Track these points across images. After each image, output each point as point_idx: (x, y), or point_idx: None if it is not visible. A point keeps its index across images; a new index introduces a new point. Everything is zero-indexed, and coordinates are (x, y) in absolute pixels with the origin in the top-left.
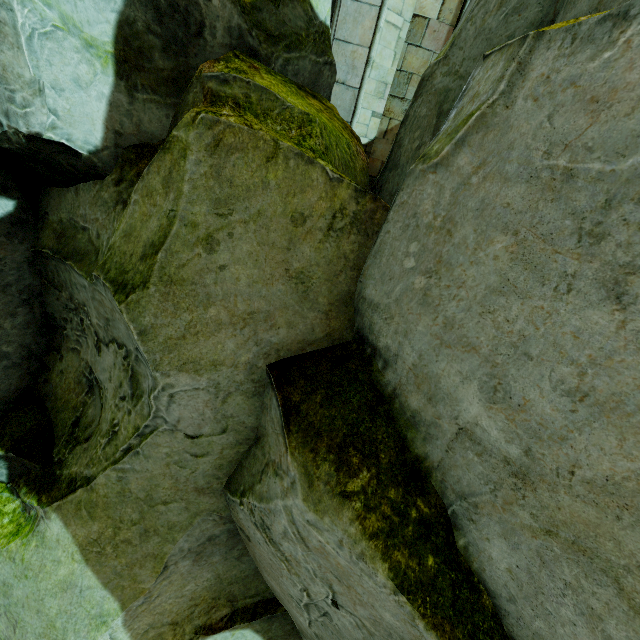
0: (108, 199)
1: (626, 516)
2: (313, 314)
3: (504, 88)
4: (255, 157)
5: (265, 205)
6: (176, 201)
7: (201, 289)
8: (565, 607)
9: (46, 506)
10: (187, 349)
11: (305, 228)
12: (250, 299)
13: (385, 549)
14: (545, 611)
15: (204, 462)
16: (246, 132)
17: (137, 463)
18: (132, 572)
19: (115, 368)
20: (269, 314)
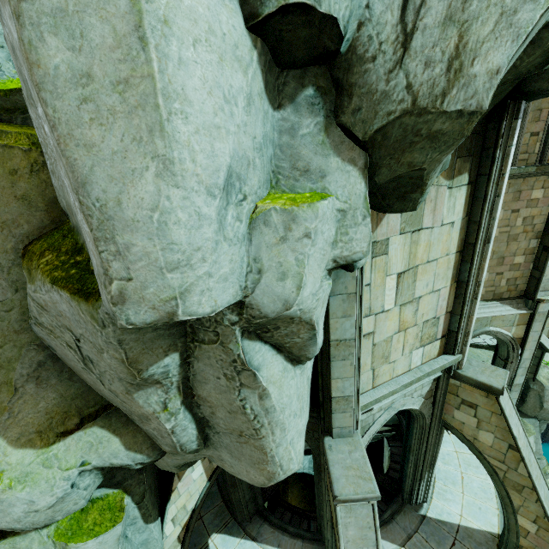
0: None
1: None
2: (39, 213)
3: None
4: None
5: None
6: None
7: None
8: None
9: None
10: None
11: (18, 175)
12: (1, 216)
13: (49, 274)
14: None
15: (13, 313)
16: None
17: None
18: None
19: None
20: (14, 220)
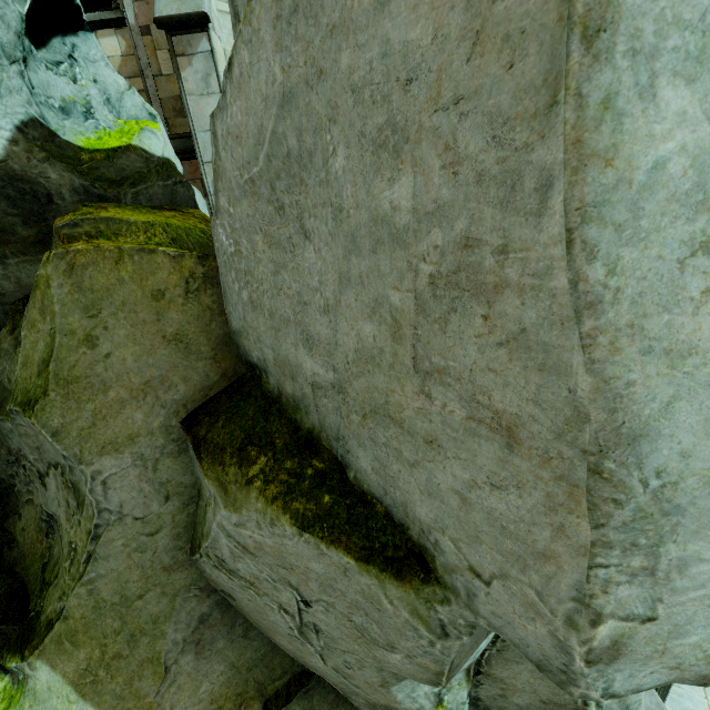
0: (8, 348)
1: (369, 367)
2: (202, 363)
3: (215, 150)
4: (106, 265)
5: (126, 295)
6: (53, 321)
7: (95, 379)
8: (393, 464)
9: (29, 657)
10: (101, 434)
11: (166, 300)
12: (141, 371)
13: (284, 505)
14: (393, 479)
15: (161, 537)
16: (93, 251)
17: (100, 567)
18: (133, 689)
19: (59, 490)
20: (163, 378)
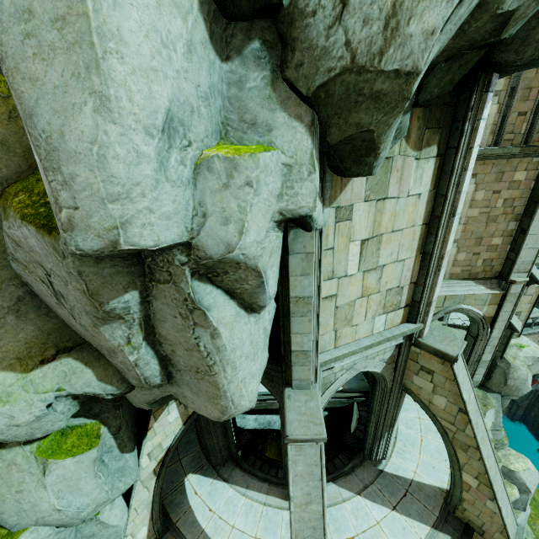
0: None
1: None
2: (17, 159)
3: None
4: None
5: None
6: None
7: None
8: None
9: None
10: None
11: None
12: None
13: (20, 211)
14: None
15: None
16: None
17: None
18: None
19: None
20: None
